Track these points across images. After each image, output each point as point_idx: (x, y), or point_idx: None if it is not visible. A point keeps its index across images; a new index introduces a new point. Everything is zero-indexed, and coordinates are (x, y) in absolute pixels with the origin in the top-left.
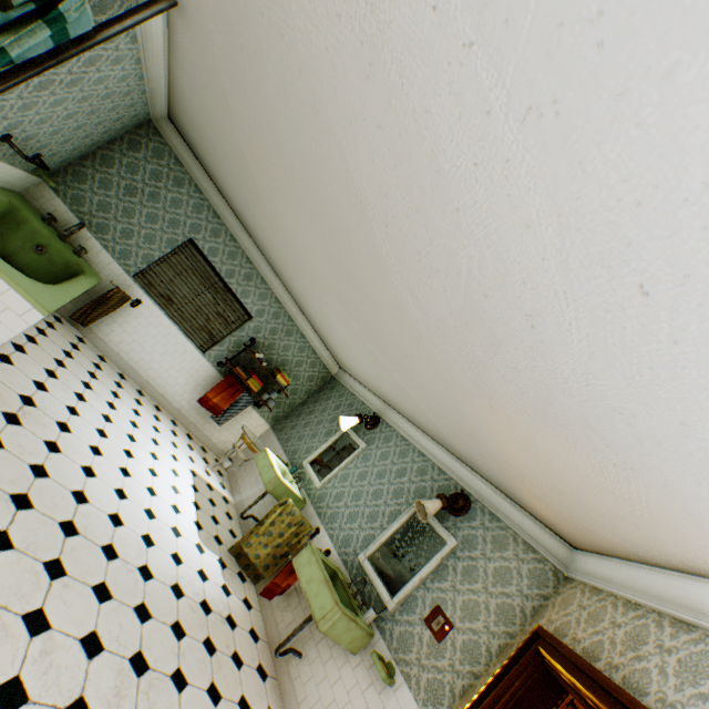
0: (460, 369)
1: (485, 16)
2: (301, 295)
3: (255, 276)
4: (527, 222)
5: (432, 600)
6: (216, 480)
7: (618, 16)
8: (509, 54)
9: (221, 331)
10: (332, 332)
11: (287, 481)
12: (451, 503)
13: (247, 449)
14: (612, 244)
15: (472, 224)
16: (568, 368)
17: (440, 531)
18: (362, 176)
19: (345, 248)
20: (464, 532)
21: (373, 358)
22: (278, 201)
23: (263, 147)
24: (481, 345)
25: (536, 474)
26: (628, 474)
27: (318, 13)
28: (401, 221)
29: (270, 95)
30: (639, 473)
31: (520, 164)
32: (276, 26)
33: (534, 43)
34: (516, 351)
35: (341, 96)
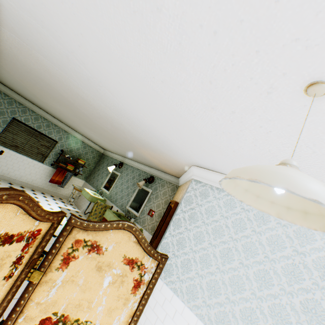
0: (125, 140)
1: (67, 74)
2: (74, 127)
3: (51, 124)
4: (104, 108)
5: (149, 208)
6: (70, 207)
7: (87, 81)
8: (76, 81)
9: (46, 152)
10: (92, 138)
11: (96, 196)
12: (148, 180)
13: (79, 192)
14: (118, 112)
15: (97, 108)
16: (136, 135)
17: (147, 189)
18: (66, 96)
19: (75, 112)
20: (154, 187)
21: (108, 143)
22: (45, 98)
23: (29, 84)
24: (122, 133)
25: (158, 162)
26: (162, 154)
27: (28, 62)
28: (83, 106)
29: (23, 72)
30: (163, 153)
31: (94, 98)
32: (16, 59)
33: (79, 81)
34: (128, 133)
35: (47, 78)
